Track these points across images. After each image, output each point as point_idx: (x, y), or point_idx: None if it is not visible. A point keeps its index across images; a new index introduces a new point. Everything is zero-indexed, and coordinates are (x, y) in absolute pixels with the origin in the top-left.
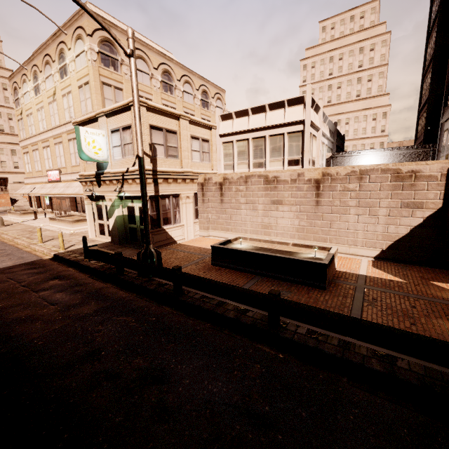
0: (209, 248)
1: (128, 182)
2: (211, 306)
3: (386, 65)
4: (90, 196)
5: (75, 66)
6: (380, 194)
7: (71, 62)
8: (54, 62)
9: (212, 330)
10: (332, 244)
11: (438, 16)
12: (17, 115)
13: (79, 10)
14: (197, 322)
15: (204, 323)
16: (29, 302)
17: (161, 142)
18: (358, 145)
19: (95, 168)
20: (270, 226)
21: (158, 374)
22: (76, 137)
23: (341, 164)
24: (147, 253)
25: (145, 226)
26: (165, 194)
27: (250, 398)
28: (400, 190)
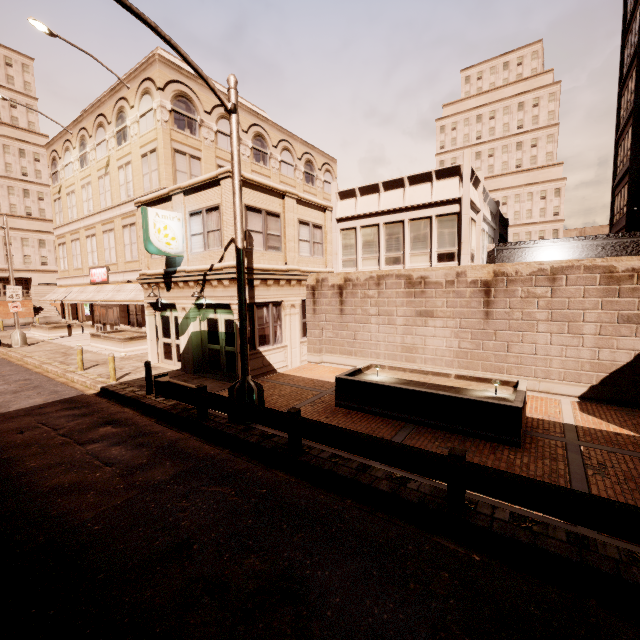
0: (326, 381)
1: (212, 285)
2: (350, 472)
3: (556, 125)
4: (153, 303)
5: (138, 128)
6: (584, 303)
7: (134, 124)
8: (110, 123)
9: (358, 510)
10: (511, 376)
11: (636, 59)
12: (53, 193)
13: (149, 58)
14: (330, 497)
15: (342, 499)
16: (73, 460)
17: (259, 228)
18: (521, 233)
19: (164, 265)
20: (415, 349)
21: (289, 585)
22: (143, 221)
23: (509, 259)
24: (245, 388)
25: (242, 347)
26: (262, 302)
27: (446, 632)
28: (616, 297)
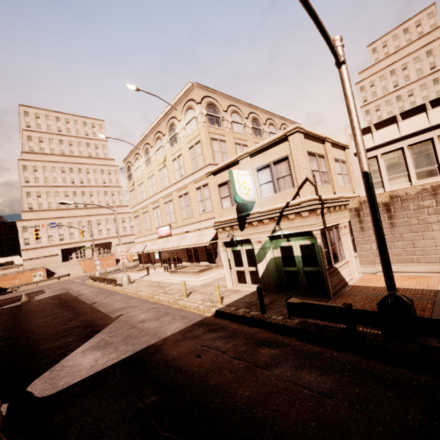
0: (415, 288)
1: (288, 218)
2: None
3: None
4: (225, 242)
5: (185, 132)
6: None
7: (182, 130)
8: (164, 135)
9: None
10: None
11: None
12: (129, 187)
13: (189, 87)
14: None
15: None
16: (279, 388)
17: (316, 168)
18: None
19: (235, 212)
20: None
21: None
22: (231, 180)
23: None
24: (403, 303)
25: (386, 263)
26: (328, 226)
27: None
28: None
